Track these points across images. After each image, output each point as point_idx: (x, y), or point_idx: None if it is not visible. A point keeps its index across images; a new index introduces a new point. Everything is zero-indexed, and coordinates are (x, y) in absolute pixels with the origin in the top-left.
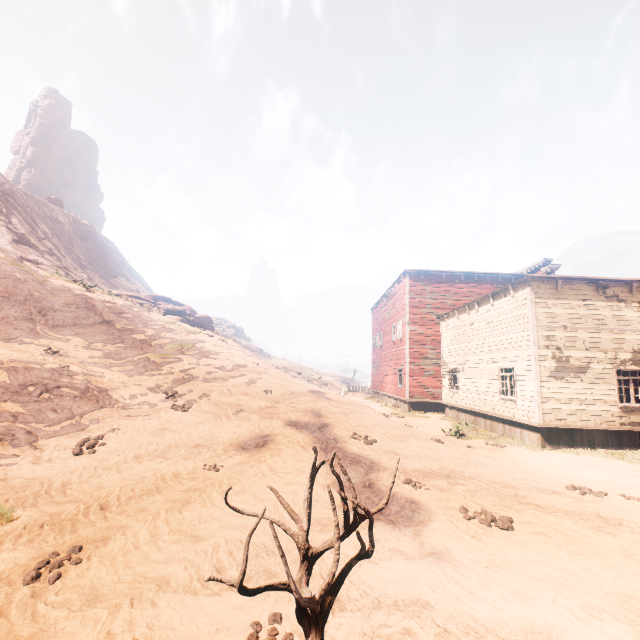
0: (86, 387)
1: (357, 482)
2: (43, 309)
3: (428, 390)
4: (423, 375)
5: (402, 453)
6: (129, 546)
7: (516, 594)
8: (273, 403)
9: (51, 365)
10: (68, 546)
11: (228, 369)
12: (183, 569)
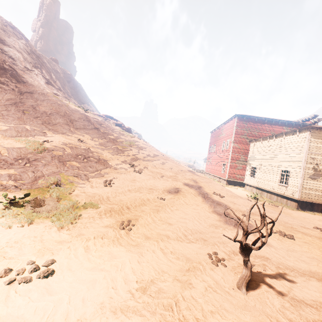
0: (99, 158)
1: (222, 212)
2: (71, 120)
3: (237, 176)
4: (236, 168)
5: (237, 203)
6: (147, 223)
7: (301, 260)
8: (175, 174)
9: (83, 147)
10: (125, 219)
11: (152, 156)
12: (172, 233)
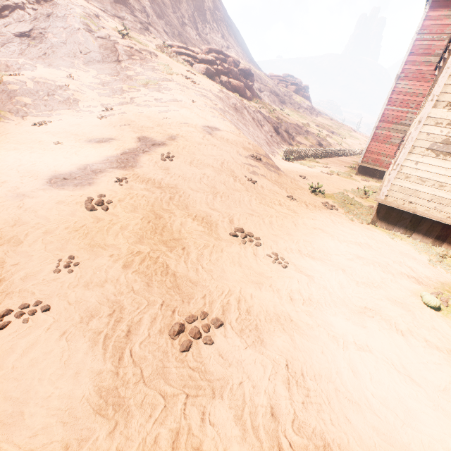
0: (68, 98)
1: (93, 168)
2: (84, 50)
3: (385, 159)
4: (387, 142)
5: (172, 171)
6: None
7: None
8: (155, 126)
9: (60, 83)
10: None
11: (162, 101)
12: None
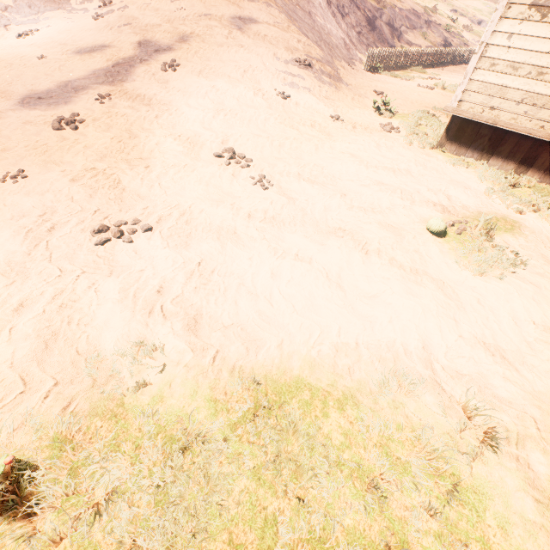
0: None
1: (75, 85)
2: None
3: None
4: None
5: (172, 84)
6: None
7: None
8: (164, 23)
9: None
10: None
11: None
12: None
